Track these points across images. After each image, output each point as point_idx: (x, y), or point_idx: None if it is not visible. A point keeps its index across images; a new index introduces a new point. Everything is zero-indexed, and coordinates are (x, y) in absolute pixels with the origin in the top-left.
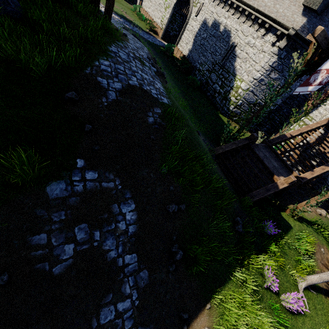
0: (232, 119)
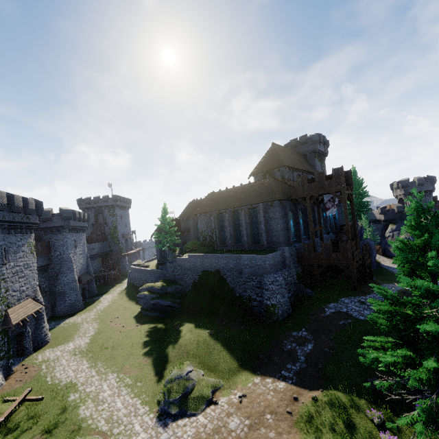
0: None
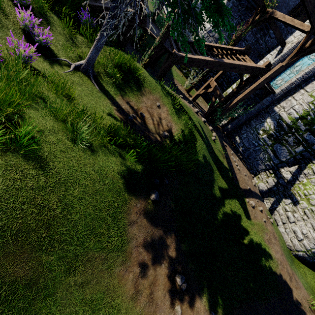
0: (182, 71)
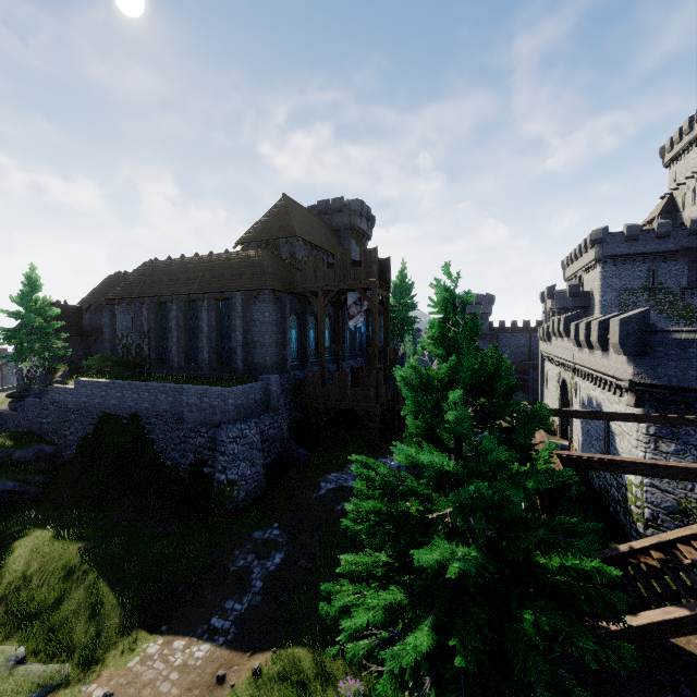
0: None
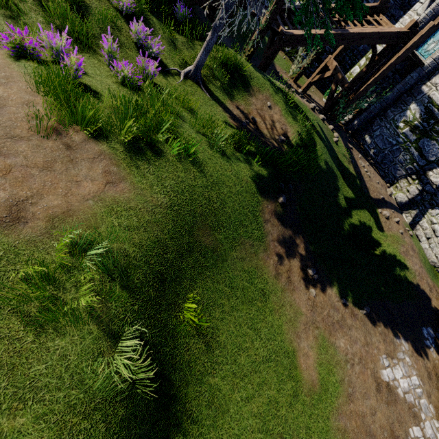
0: (284, 50)
